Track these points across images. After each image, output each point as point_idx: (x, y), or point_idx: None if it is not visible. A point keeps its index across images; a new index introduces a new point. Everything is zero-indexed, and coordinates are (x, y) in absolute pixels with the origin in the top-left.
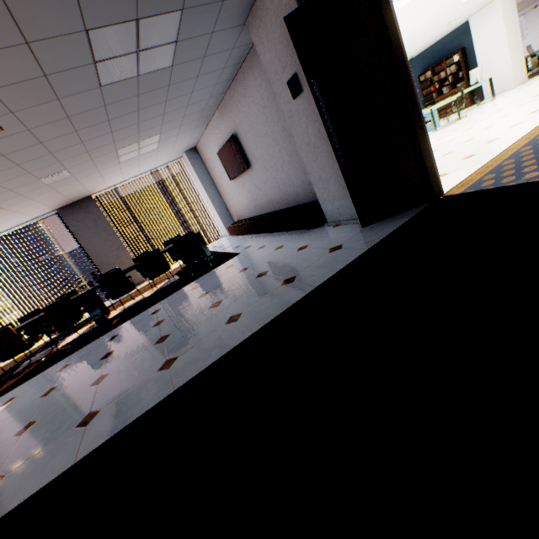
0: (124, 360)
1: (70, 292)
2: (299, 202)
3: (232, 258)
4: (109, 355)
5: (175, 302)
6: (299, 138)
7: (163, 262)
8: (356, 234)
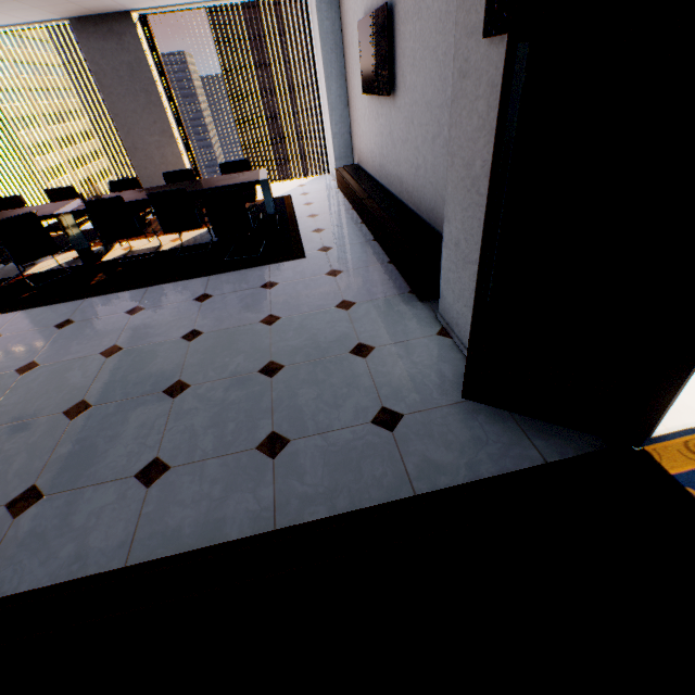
0: (21, 409)
1: (65, 188)
2: (432, 222)
3: (288, 263)
4: (26, 371)
5: (162, 313)
6: (458, 137)
7: (191, 214)
8: (441, 407)
